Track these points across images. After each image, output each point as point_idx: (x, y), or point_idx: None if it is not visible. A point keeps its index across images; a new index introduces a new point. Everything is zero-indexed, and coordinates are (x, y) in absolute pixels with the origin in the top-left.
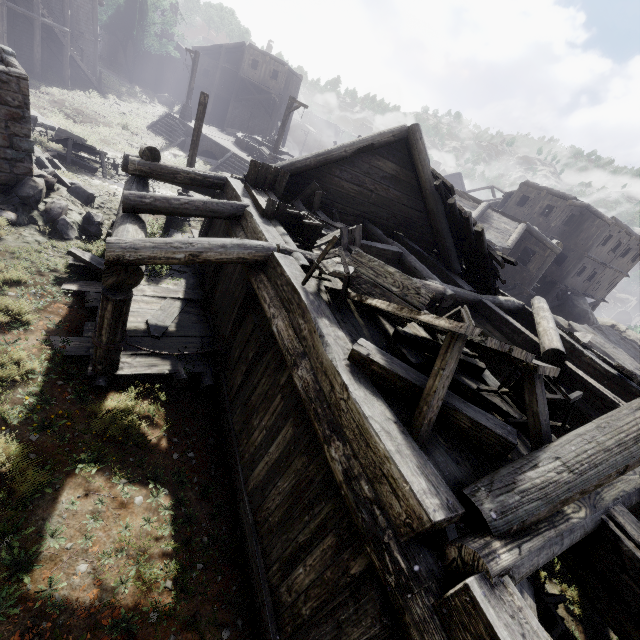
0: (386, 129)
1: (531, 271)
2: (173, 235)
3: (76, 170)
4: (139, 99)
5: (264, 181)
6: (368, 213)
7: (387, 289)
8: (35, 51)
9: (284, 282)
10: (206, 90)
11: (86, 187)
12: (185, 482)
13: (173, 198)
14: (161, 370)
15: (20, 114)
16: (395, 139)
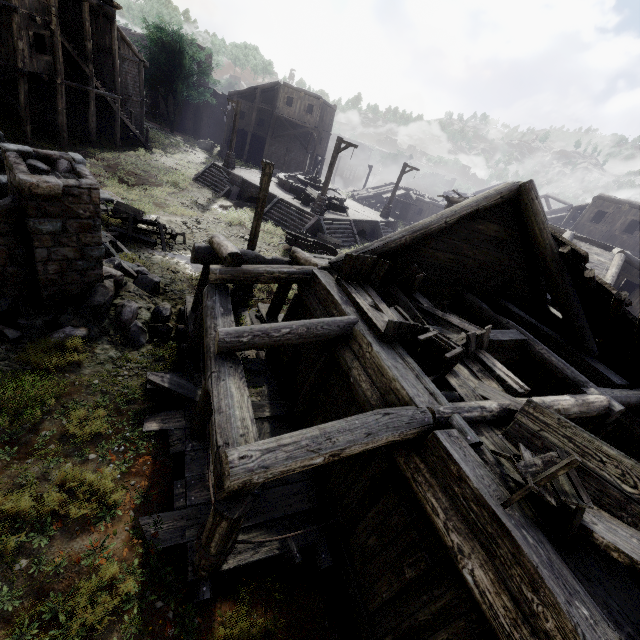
0: (492, 190)
1: (634, 307)
2: (240, 315)
3: (137, 247)
4: (182, 149)
5: (358, 273)
6: (463, 280)
7: (611, 484)
8: (90, 121)
9: (470, 496)
10: (242, 130)
11: (152, 275)
12: None
13: (273, 329)
14: (270, 551)
15: (91, 224)
16: (503, 200)
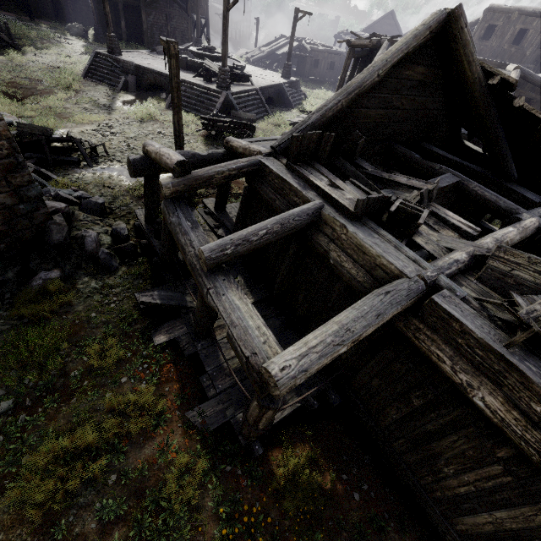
0: (420, 26)
1: None
2: None
3: (63, 170)
4: (53, 40)
5: (305, 152)
6: (392, 133)
7: None
8: None
9: (475, 345)
10: (110, 2)
11: (94, 198)
12: (383, 525)
13: (251, 235)
14: (294, 406)
15: (13, 162)
16: (431, 36)
